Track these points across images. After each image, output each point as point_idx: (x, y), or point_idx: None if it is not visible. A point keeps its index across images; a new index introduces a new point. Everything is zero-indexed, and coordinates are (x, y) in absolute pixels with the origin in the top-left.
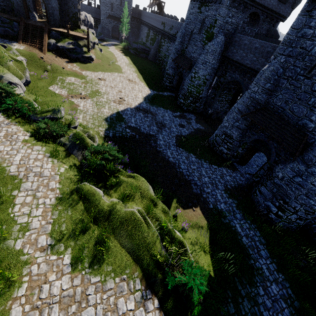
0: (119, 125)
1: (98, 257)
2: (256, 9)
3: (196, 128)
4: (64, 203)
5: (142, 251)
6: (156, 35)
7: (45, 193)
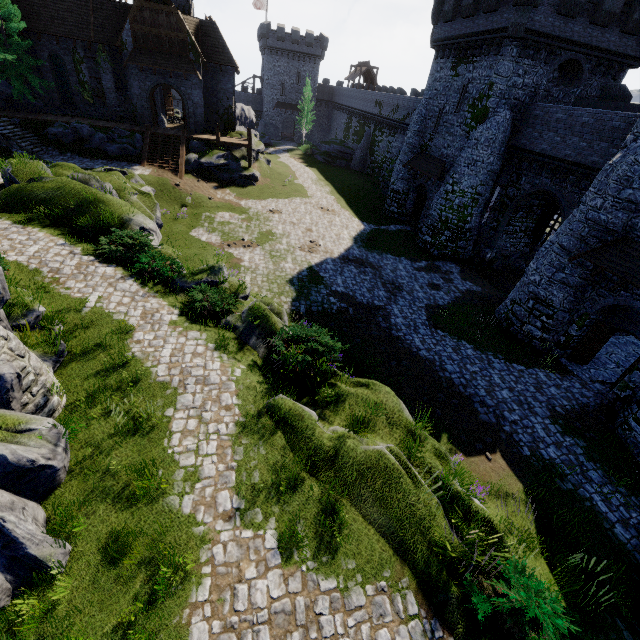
0: (315, 290)
1: (327, 540)
2: (573, 54)
3: (465, 290)
4: (251, 432)
5: (410, 533)
6: (365, 125)
7: (217, 414)
